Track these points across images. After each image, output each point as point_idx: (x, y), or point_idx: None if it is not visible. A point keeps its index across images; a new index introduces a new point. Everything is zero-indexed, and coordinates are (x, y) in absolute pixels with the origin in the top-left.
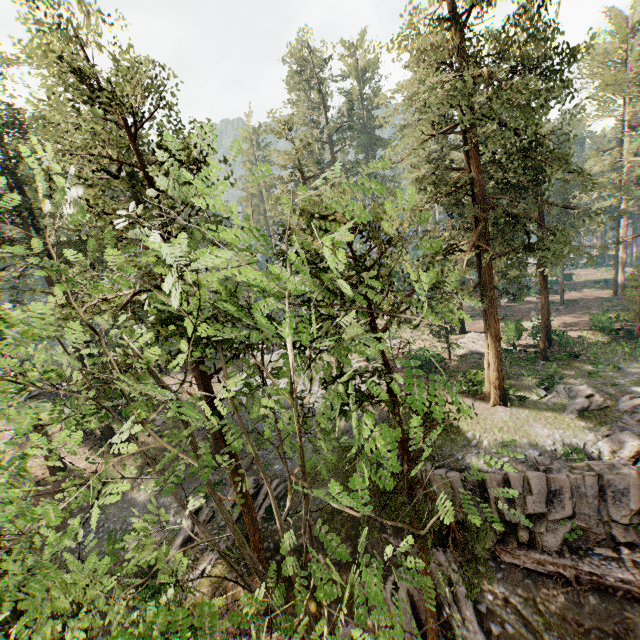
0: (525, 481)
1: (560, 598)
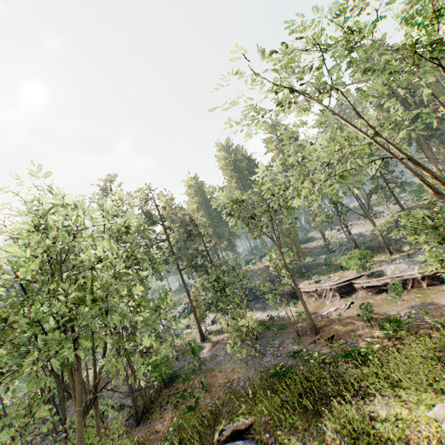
0: None
1: None
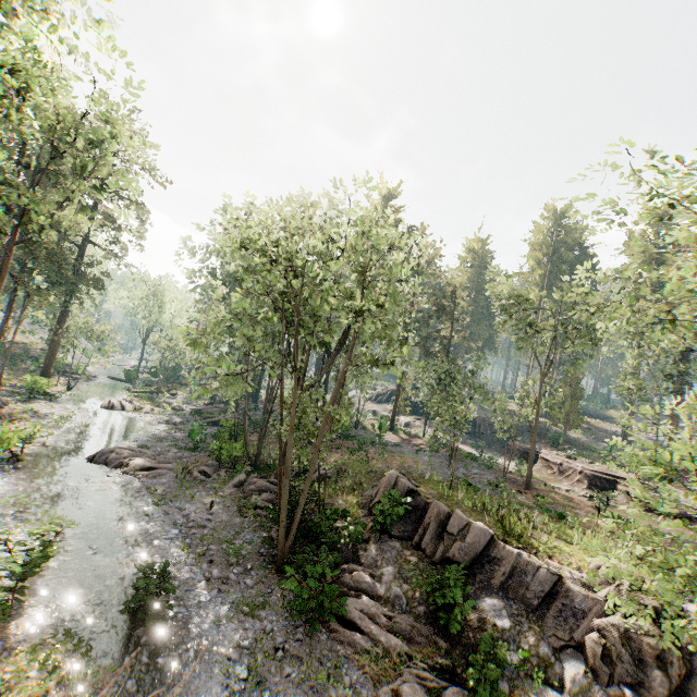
0: None
1: None
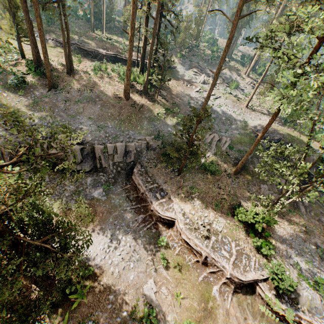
0: None
1: None
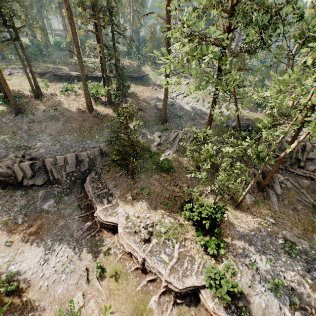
0: (311, 147)
1: (307, 183)
